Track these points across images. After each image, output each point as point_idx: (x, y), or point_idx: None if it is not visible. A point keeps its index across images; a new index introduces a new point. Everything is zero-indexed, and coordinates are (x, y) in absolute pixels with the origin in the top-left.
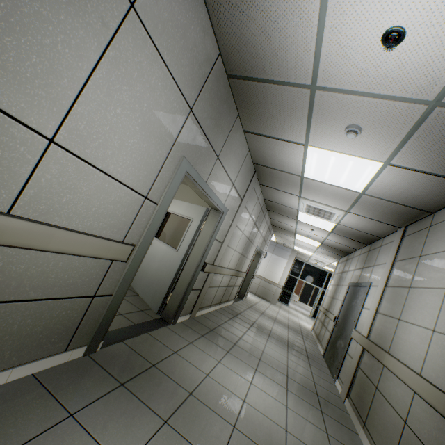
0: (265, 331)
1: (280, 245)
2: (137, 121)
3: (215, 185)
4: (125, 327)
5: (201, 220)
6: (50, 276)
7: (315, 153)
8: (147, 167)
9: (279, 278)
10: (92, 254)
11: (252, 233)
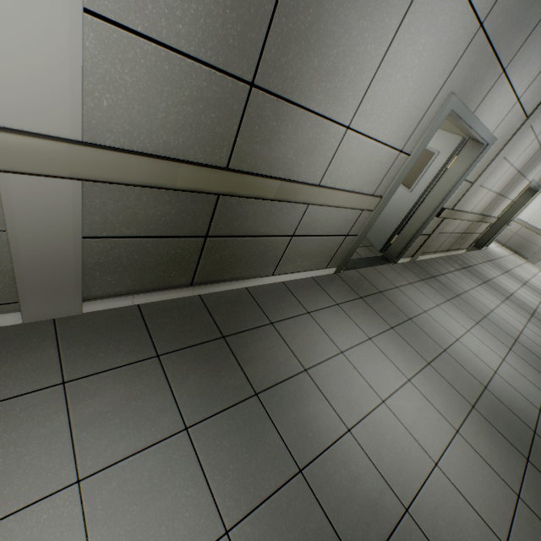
0: (503, 292)
1: None
2: (412, 77)
3: (485, 111)
4: (355, 259)
5: (450, 155)
6: (328, 221)
7: None
8: (409, 121)
9: None
10: (353, 206)
11: (530, 162)
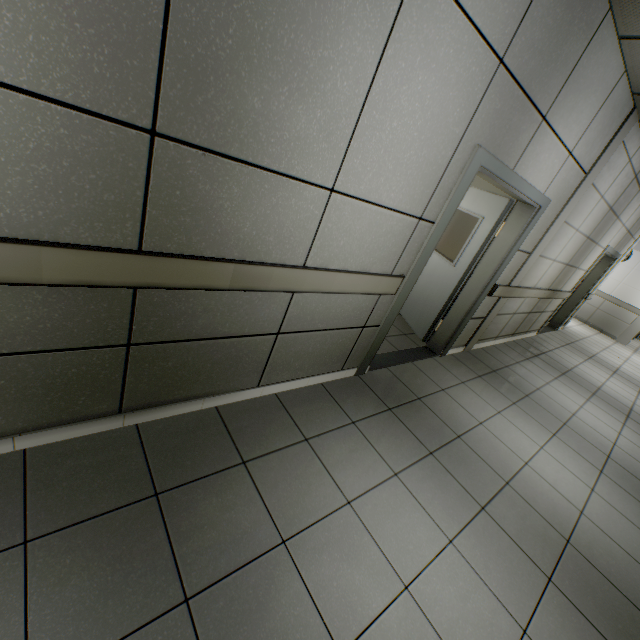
0: (588, 386)
1: None
2: (415, 125)
3: (529, 167)
4: (388, 353)
5: (496, 220)
6: (331, 311)
7: None
8: (423, 181)
9: None
10: (363, 291)
11: (600, 226)
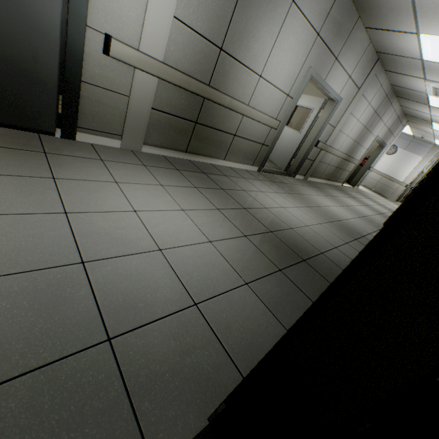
0: (363, 203)
1: (418, 140)
2: (288, 56)
3: (331, 81)
4: (269, 170)
5: (319, 109)
6: (253, 131)
7: (427, 39)
8: (290, 79)
9: (404, 176)
10: (265, 123)
11: (371, 121)
